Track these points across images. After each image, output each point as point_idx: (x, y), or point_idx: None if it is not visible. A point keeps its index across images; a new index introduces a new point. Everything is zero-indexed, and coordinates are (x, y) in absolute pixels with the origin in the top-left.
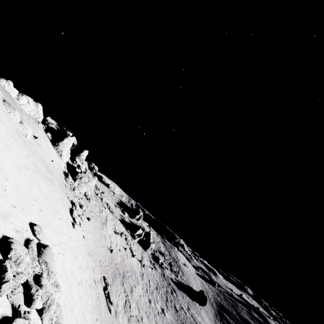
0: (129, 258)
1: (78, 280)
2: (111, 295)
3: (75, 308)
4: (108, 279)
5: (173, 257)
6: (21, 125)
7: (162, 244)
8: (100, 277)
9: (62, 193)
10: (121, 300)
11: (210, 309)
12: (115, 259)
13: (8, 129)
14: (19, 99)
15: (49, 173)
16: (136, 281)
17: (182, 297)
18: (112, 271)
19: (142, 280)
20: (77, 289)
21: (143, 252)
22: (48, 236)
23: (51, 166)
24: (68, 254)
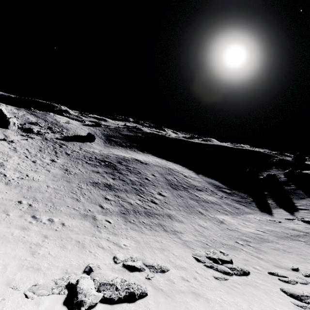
0: None
1: None
2: None
3: None
4: None
5: (51, 122)
6: None
7: (31, 115)
8: None
9: None
10: None
11: (100, 141)
12: None
13: None
14: None
15: None
16: (7, 156)
17: (73, 145)
18: None
19: (16, 152)
20: None
21: (4, 131)
22: None
23: None
24: None
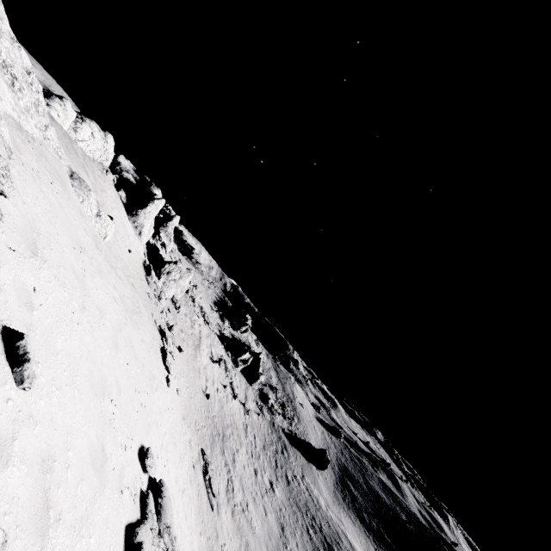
0: (229, 402)
1: (181, 487)
2: (213, 482)
3: (185, 545)
4: (206, 450)
5: (287, 394)
6: (97, 221)
7: (274, 371)
8: (198, 452)
9: (150, 324)
10: (222, 482)
11: (330, 474)
12: (212, 409)
13: (90, 256)
14: (78, 131)
15: (134, 294)
16: (239, 441)
17: (295, 458)
18: (210, 432)
19: (246, 437)
20: (183, 506)
21: (247, 387)
22: (153, 446)
23: (130, 265)
24: (169, 451)
